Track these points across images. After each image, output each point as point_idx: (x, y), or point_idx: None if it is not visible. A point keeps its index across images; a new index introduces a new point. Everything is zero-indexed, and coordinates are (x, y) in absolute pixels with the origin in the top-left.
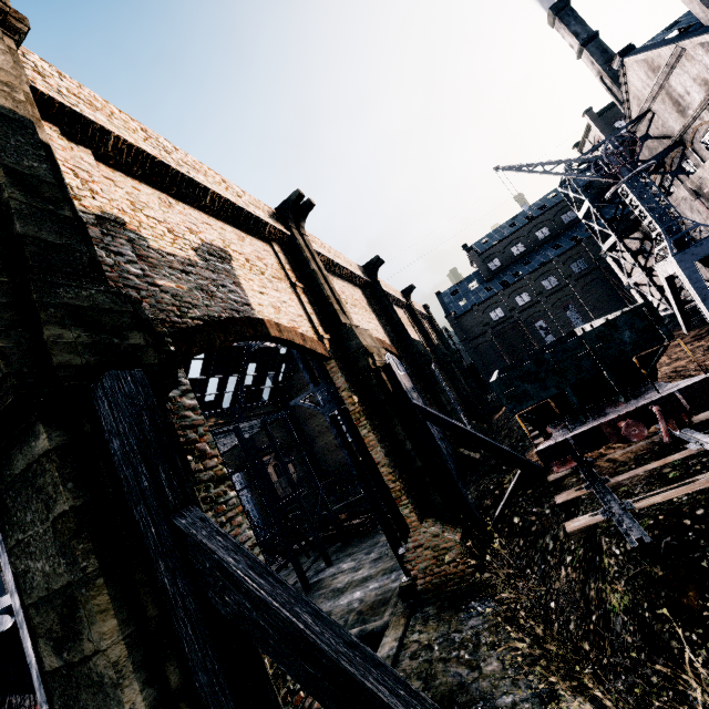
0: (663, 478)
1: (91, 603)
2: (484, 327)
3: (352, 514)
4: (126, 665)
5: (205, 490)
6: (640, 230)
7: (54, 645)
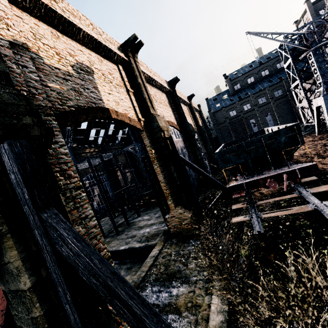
0: (279, 205)
1: (5, 244)
2: (225, 119)
3: (151, 197)
4: (22, 268)
5: (70, 192)
6: (313, 79)
7: None
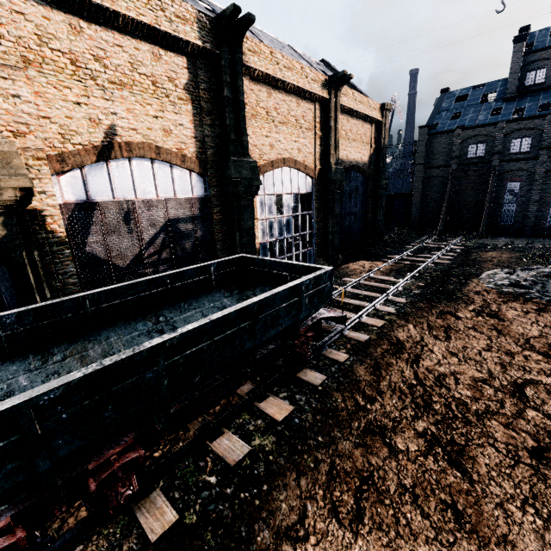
0: None
1: None
2: (452, 159)
3: None
4: None
5: None
6: None
7: None
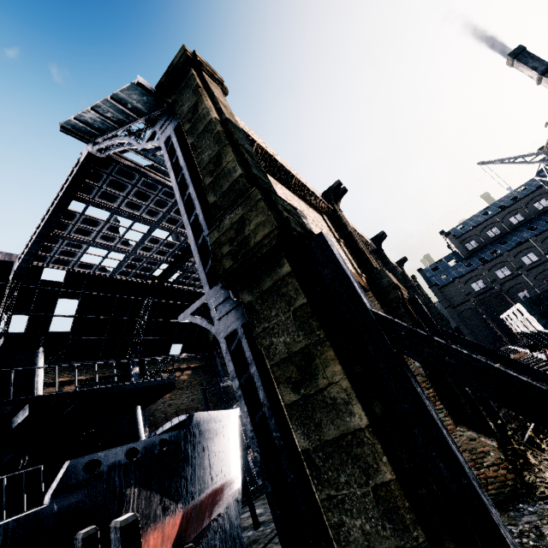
0: None
1: (325, 354)
2: (466, 296)
3: None
4: (351, 392)
5: None
6: None
7: (293, 386)
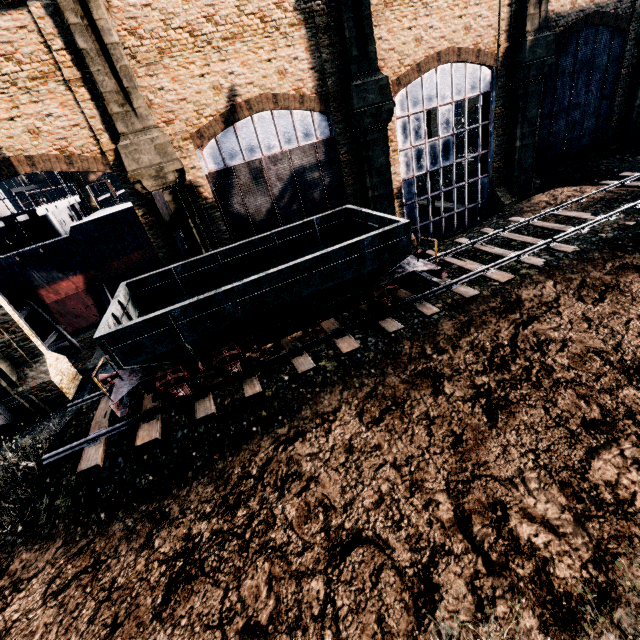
0: None
1: None
2: None
3: None
4: None
5: None
6: None
7: None
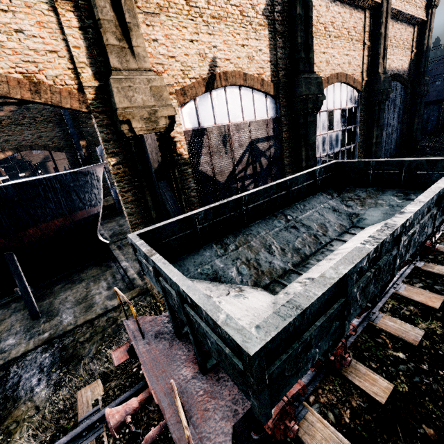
0: None
1: None
2: None
3: None
4: None
5: None
6: None
7: None
